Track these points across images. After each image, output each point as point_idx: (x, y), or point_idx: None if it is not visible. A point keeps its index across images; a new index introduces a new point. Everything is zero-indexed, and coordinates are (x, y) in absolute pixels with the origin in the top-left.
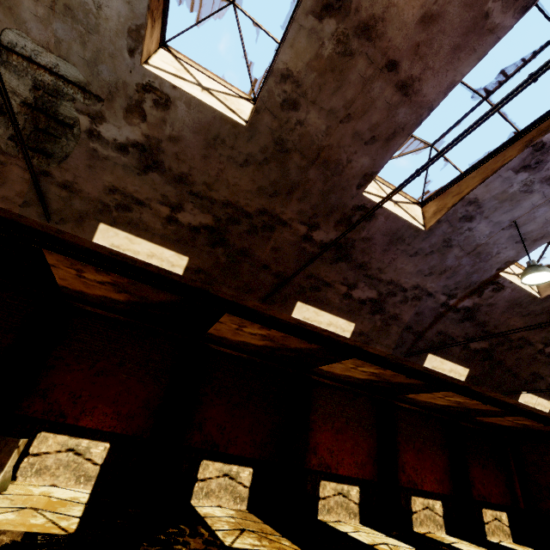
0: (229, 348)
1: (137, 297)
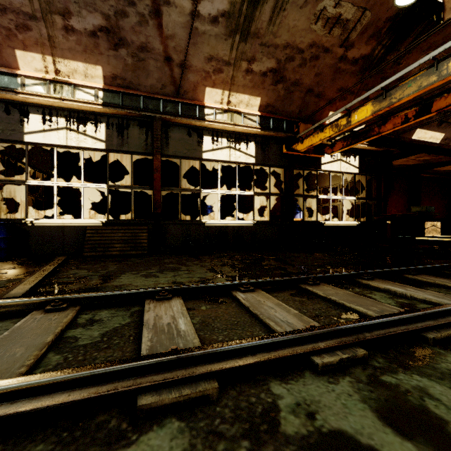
0: (429, 174)
1: (426, 162)
